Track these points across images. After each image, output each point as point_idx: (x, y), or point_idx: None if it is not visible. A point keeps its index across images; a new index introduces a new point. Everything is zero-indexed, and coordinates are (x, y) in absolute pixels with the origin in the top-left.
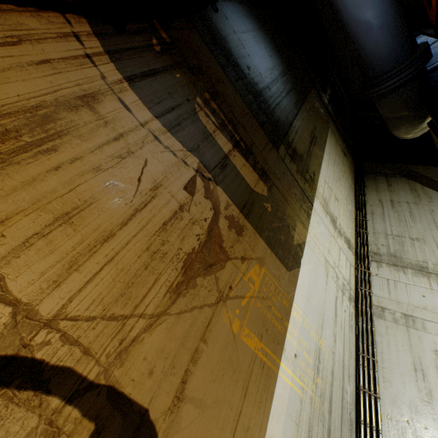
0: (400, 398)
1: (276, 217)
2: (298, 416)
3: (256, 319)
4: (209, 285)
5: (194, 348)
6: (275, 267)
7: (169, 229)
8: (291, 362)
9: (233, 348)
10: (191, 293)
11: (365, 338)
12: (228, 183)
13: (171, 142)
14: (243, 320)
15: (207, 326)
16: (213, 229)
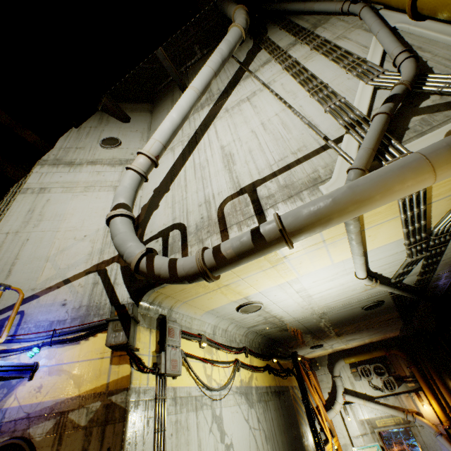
0: (10, 225)
1: None
2: None
3: None
4: None
5: None
6: None
7: None
8: None
9: None
10: None
11: (2, 205)
12: None
13: None
14: None
15: None
16: None
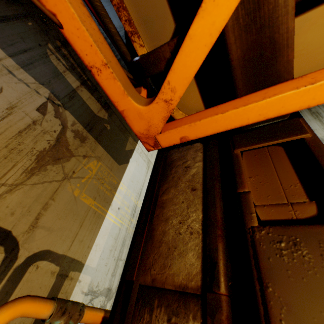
0: None
1: (114, 133)
2: (117, 236)
3: (92, 190)
4: (57, 170)
5: (45, 202)
6: (109, 162)
7: (24, 135)
8: (116, 211)
9: (74, 203)
10: (43, 174)
11: None
12: (75, 109)
13: (24, 76)
14: (83, 190)
15: (55, 192)
16: (62, 138)
